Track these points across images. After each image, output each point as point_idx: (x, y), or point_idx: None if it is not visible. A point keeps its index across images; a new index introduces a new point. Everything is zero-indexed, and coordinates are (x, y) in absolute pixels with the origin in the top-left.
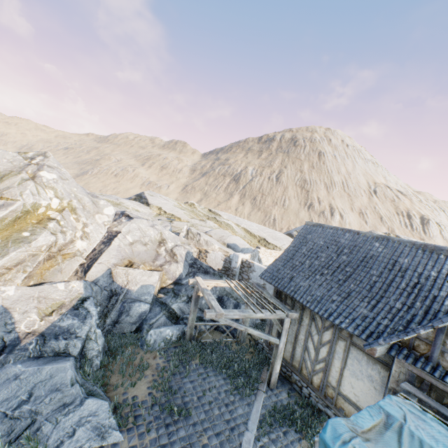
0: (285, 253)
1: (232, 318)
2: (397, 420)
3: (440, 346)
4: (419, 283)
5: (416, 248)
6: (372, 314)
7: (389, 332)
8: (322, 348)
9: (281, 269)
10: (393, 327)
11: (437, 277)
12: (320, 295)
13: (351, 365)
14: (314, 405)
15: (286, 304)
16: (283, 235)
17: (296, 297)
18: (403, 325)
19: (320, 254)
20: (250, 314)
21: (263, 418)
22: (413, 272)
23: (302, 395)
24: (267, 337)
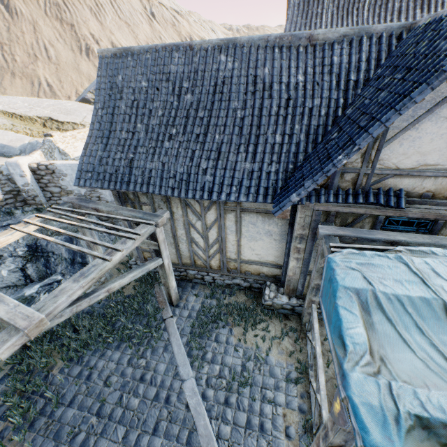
0: (97, 126)
1: (75, 261)
2: (367, 291)
3: (341, 169)
4: (291, 98)
5: (272, 47)
6: (257, 165)
7: (282, 178)
8: (210, 232)
9: (105, 158)
10: (283, 170)
11: (306, 82)
12: (185, 170)
13: (247, 231)
14: (222, 285)
15: (142, 205)
16: (76, 104)
17: (154, 191)
18: (292, 161)
19: (153, 105)
20: (102, 268)
21: (190, 348)
22: (280, 85)
23: (208, 284)
24: (145, 270)
